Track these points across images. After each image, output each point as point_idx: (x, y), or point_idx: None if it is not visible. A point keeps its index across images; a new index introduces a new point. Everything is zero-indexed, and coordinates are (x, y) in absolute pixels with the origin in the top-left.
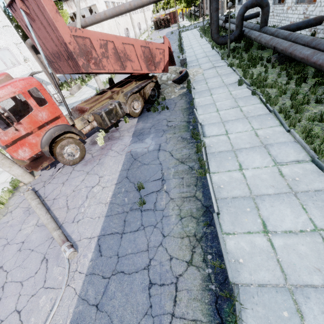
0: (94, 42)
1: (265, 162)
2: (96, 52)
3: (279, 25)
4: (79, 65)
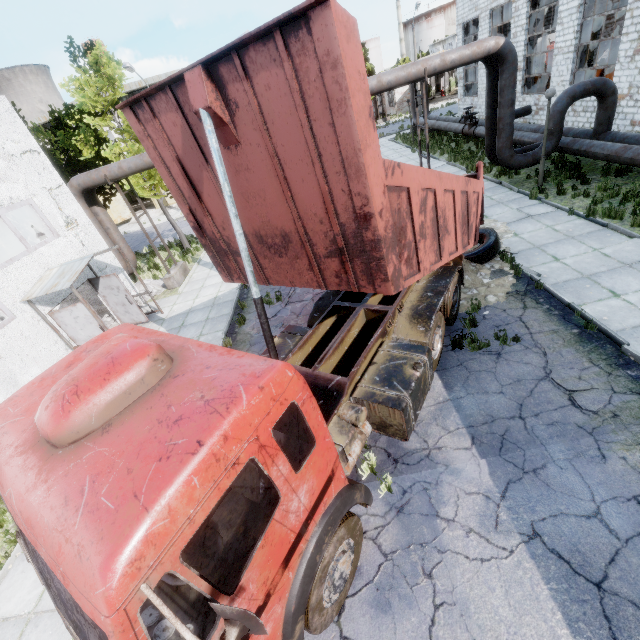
0: (413, 198)
1: None
2: (412, 227)
3: None
4: (382, 276)
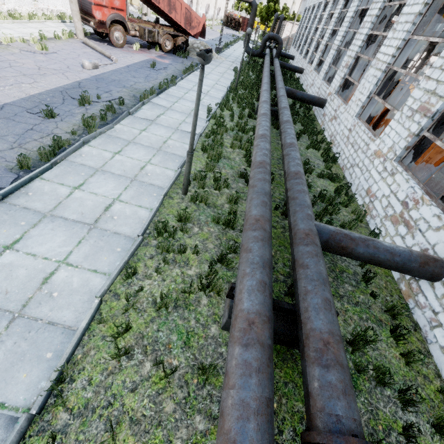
0: None
1: (212, 83)
2: None
3: None
4: None
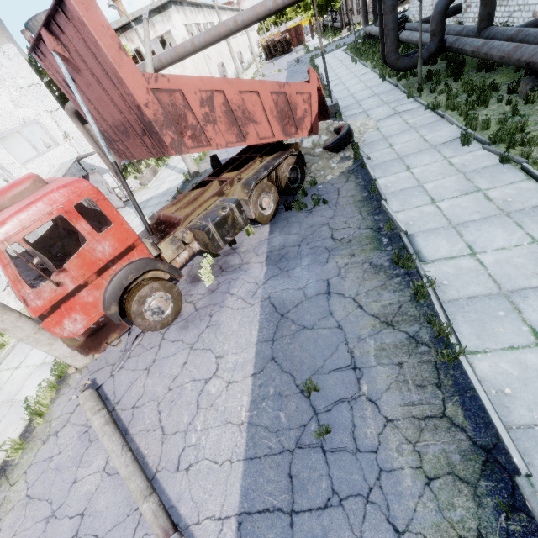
0: (190, 96)
1: None
2: (195, 116)
3: (508, 21)
4: (164, 144)
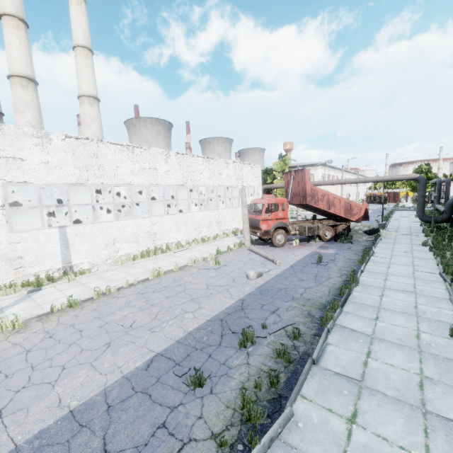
0: (319, 193)
1: (406, 269)
2: (318, 197)
3: None
4: (307, 200)
